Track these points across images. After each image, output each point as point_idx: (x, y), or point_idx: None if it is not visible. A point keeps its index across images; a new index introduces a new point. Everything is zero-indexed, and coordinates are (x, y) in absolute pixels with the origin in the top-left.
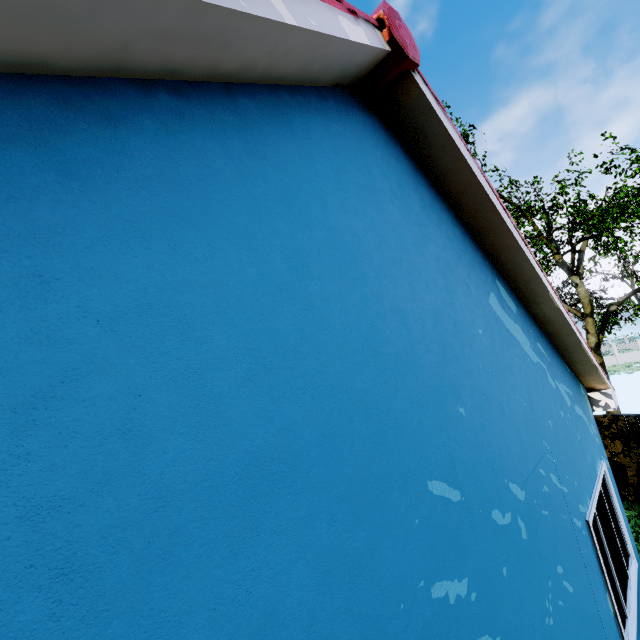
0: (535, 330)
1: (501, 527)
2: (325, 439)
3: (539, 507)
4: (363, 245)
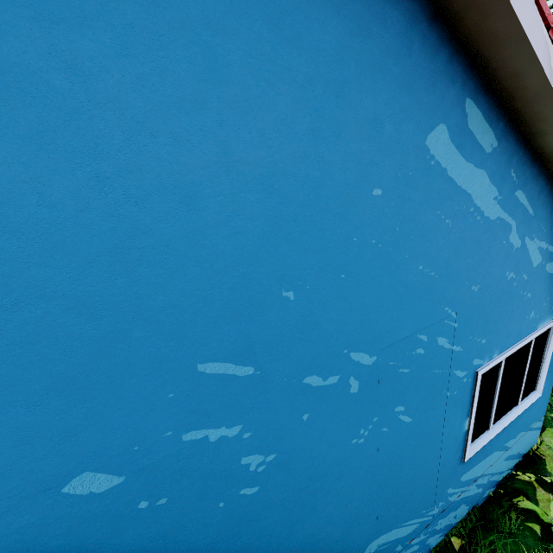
0: (526, 172)
1: (316, 388)
2: (16, 346)
3: (396, 367)
4: (99, 87)
